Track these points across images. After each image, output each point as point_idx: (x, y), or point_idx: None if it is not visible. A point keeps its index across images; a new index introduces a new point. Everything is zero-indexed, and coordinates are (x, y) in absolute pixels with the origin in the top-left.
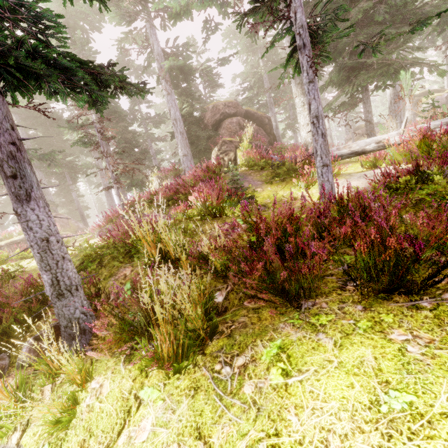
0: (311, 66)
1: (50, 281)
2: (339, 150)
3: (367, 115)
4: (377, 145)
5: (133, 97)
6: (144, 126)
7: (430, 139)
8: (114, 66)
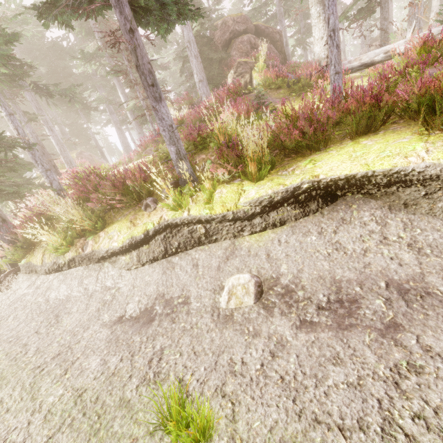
0: None
1: (175, 151)
2: (350, 63)
3: (383, 23)
4: (385, 56)
5: None
6: None
7: (431, 45)
8: None
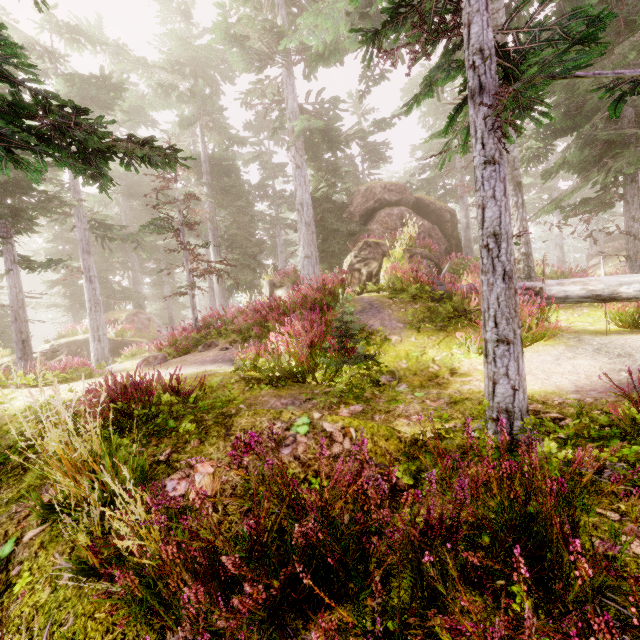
0: (494, 131)
1: None
2: (562, 288)
3: (631, 225)
4: None
5: (265, 168)
6: (275, 207)
7: None
8: (86, 113)
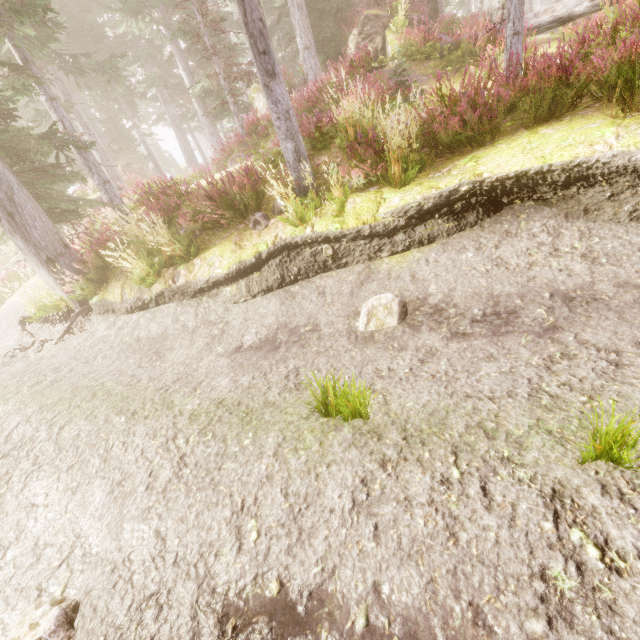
0: None
1: (293, 148)
2: (537, 18)
3: None
4: (591, 5)
5: None
6: None
7: None
8: None
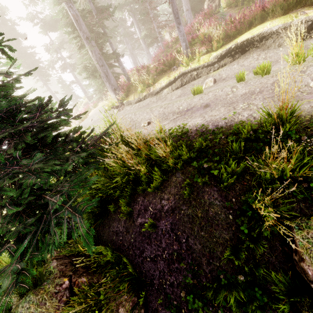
0: None
1: (185, 45)
2: None
3: None
4: None
5: None
6: None
7: None
8: None
